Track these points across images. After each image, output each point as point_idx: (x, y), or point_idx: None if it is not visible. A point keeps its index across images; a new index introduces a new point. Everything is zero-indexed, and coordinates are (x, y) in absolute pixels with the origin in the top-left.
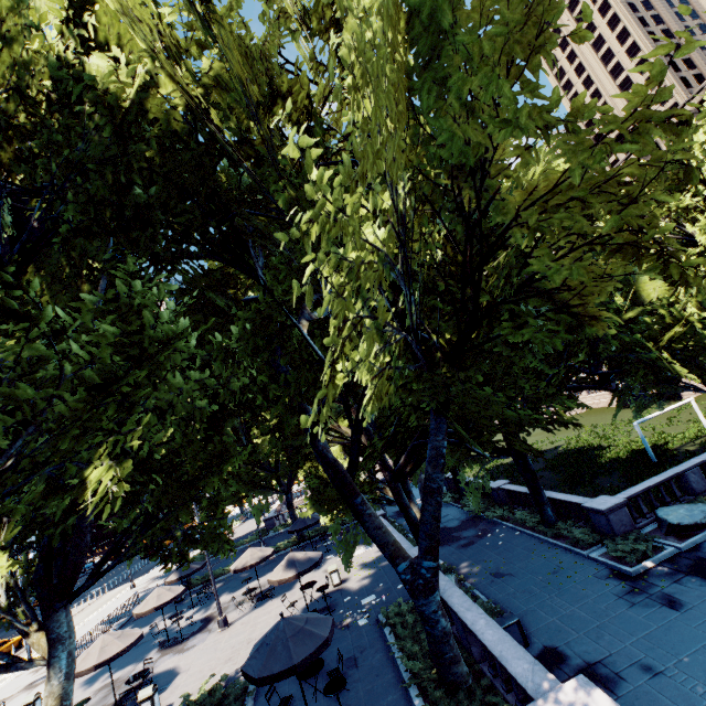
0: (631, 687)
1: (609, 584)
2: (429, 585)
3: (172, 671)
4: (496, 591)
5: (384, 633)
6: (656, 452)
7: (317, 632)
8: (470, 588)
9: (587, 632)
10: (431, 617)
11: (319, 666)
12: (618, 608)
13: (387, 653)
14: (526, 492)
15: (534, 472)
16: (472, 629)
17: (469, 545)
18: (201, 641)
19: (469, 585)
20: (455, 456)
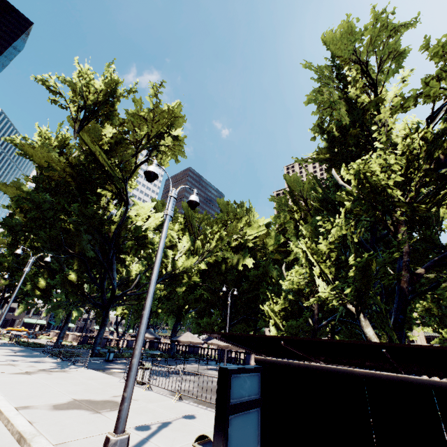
0: None
1: None
2: None
3: None
4: None
5: None
6: None
7: None
8: None
9: None
10: None
11: None
12: None
13: None
14: None
15: None
16: None
17: None
18: None
19: None
20: None
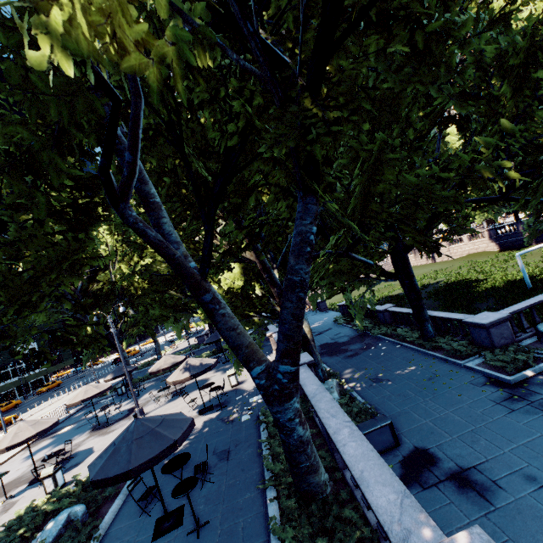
0: (512, 499)
1: (486, 390)
2: (285, 391)
3: (90, 450)
4: (373, 394)
5: (260, 430)
6: (532, 281)
7: (166, 435)
8: (349, 391)
9: (461, 436)
10: (286, 425)
11: (184, 461)
12: (495, 414)
13: (258, 449)
14: (409, 312)
15: (419, 292)
16: (333, 439)
17: (354, 356)
18: (120, 426)
19: (349, 388)
20: (344, 277)
